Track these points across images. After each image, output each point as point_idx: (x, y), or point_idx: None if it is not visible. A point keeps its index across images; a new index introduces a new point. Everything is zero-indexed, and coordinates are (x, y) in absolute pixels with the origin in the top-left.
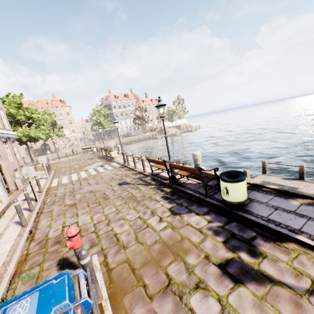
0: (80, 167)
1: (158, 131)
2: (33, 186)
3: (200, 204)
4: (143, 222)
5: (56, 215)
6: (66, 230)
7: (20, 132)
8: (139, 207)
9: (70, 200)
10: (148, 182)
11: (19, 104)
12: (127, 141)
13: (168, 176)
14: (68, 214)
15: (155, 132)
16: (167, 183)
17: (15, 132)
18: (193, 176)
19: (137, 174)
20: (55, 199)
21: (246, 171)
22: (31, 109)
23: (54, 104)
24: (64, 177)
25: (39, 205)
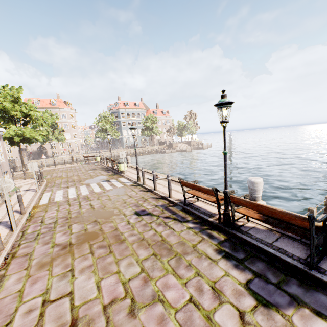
0: (80, 179)
1: (167, 145)
2: (9, 208)
3: (303, 282)
4: (206, 318)
5: (36, 267)
6: (48, 315)
7: (13, 130)
8: (184, 271)
9: (63, 234)
10: (180, 216)
11: (17, 98)
12: (133, 153)
13: (209, 209)
14: (57, 268)
15: (163, 146)
16: (214, 223)
17: (6, 129)
18: (275, 222)
19: (158, 199)
20: (41, 229)
21: (312, 211)
22: (29, 105)
23: (57, 105)
24: (58, 192)
25: (13, 239)
